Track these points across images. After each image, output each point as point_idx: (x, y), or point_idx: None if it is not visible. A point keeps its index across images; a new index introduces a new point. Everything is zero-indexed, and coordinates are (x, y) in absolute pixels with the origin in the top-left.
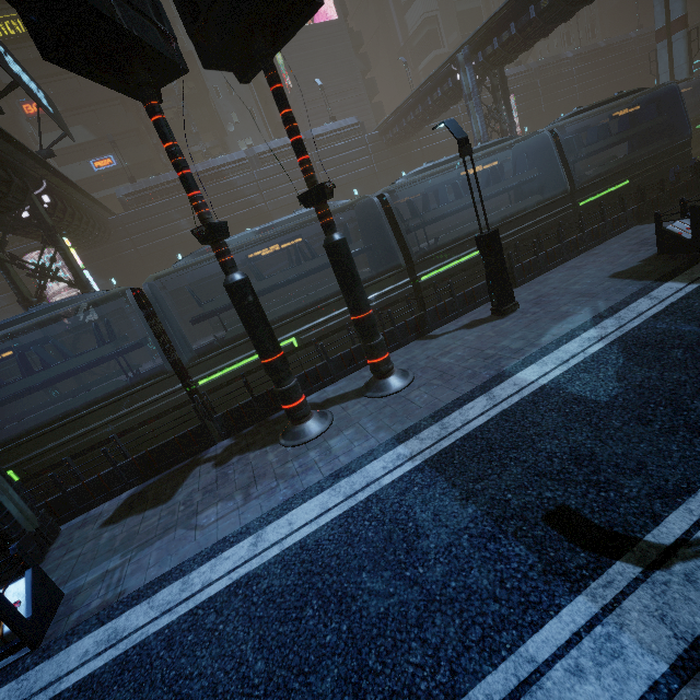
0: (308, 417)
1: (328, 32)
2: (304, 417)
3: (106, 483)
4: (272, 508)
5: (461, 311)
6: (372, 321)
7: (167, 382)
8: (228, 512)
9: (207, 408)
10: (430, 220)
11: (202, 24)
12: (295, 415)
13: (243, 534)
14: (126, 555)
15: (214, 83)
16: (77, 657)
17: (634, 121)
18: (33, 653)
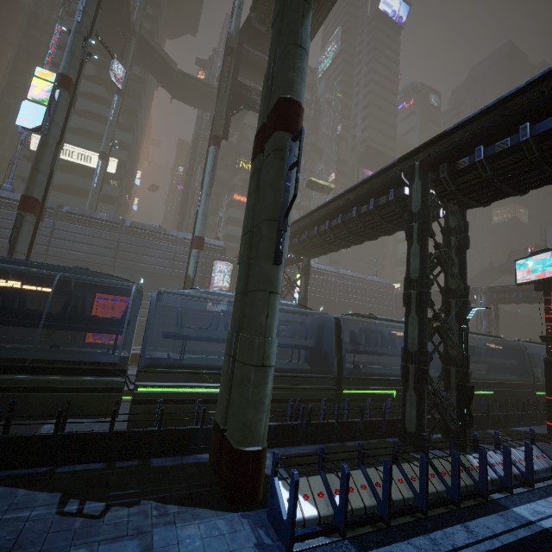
0: None
1: None
2: None
3: None
4: None
5: None
6: None
7: None
8: None
9: (489, 407)
10: (534, 366)
11: None
12: None
13: None
14: None
15: None
16: None
17: None
18: None
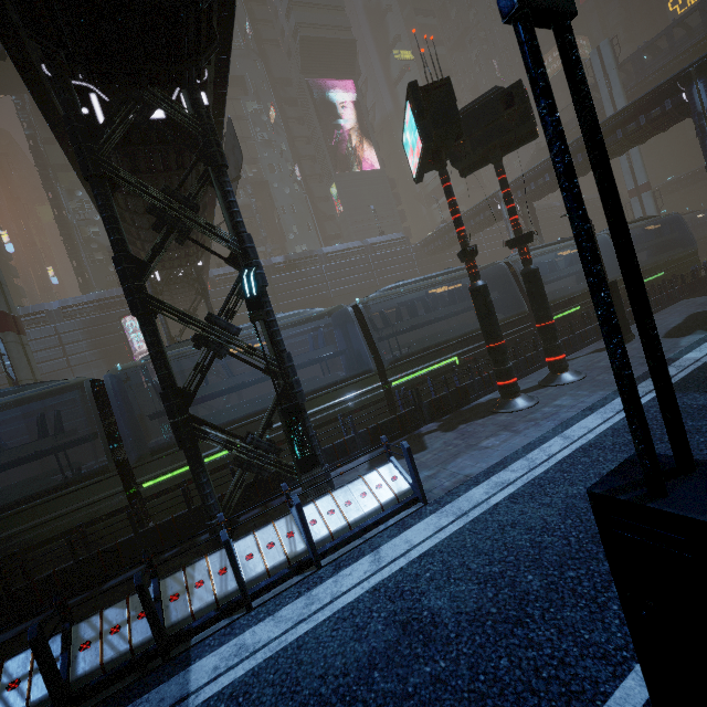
0: (520, 393)
1: (373, 177)
2: (518, 392)
3: (347, 448)
4: (552, 428)
5: (579, 345)
6: (556, 327)
7: (371, 379)
8: (508, 438)
9: (419, 394)
10: None
11: (461, 143)
12: (513, 389)
13: (545, 438)
14: (433, 468)
15: (282, 204)
16: (481, 495)
17: (657, 235)
18: (427, 506)
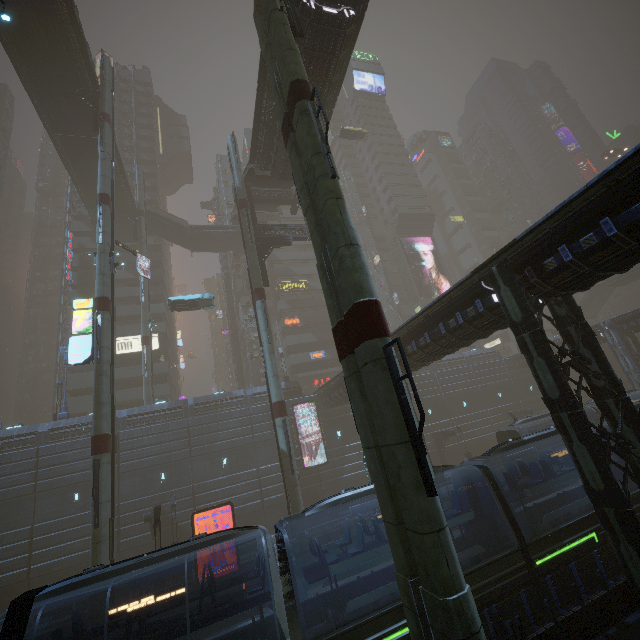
0: None
1: None
2: None
3: None
4: None
5: None
6: None
7: None
8: None
9: None
10: None
11: None
12: None
13: None
14: None
15: None
16: None
17: None
18: None
